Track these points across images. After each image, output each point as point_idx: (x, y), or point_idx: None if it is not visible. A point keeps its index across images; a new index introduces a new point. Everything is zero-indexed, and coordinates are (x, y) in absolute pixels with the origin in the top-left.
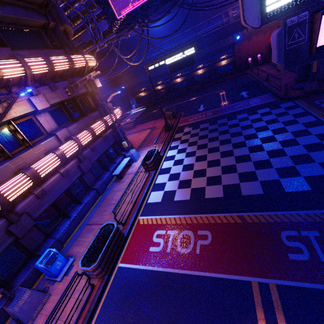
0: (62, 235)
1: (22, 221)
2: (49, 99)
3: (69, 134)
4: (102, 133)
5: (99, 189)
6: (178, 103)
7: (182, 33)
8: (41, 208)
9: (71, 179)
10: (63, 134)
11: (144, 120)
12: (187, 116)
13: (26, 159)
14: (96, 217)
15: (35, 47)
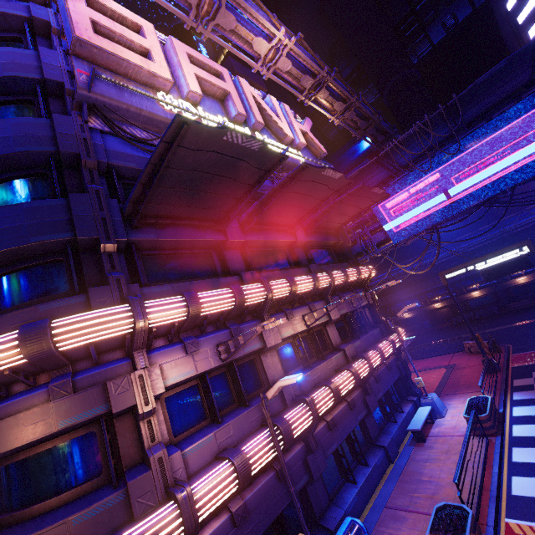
0: (349, 508)
1: (317, 455)
2: (338, 310)
3: (355, 352)
4: (387, 358)
5: (389, 448)
6: (487, 329)
7: (474, 232)
8: (330, 445)
9: (356, 417)
10: (349, 350)
11: (422, 354)
12: (525, 350)
13: (321, 372)
14: (400, 498)
15: (326, 262)
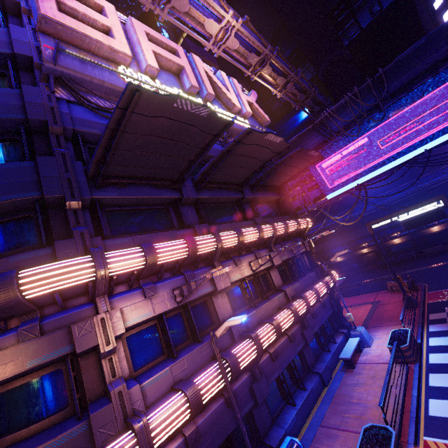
0: (289, 428)
1: (261, 383)
2: (280, 256)
3: (294, 292)
4: (322, 297)
5: (323, 374)
6: (406, 270)
7: (395, 188)
8: (273, 374)
9: (296, 348)
10: (290, 291)
11: (351, 292)
12: (439, 288)
13: (265, 310)
14: (333, 418)
15: (269, 215)
